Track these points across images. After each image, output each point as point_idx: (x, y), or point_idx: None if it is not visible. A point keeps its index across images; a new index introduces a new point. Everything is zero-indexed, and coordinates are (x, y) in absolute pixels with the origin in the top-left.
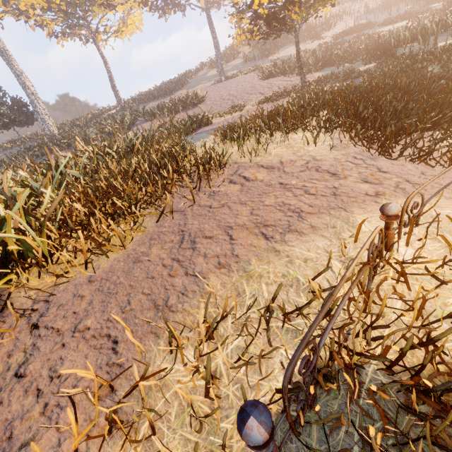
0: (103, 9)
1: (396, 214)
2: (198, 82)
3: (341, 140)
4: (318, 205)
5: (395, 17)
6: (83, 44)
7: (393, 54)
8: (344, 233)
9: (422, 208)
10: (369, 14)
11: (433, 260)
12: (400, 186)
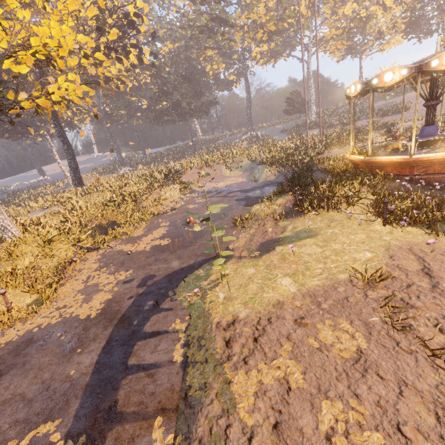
0: (375, 40)
1: None
2: None
3: None
4: None
5: None
6: (352, 58)
7: None
8: None
9: None
10: None
11: None
12: None
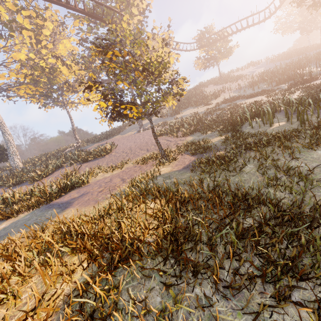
0: (71, 93)
1: None
2: (130, 129)
3: None
4: None
5: (256, 93)
6: (63, 109)
7: (237, 130)
8: None
9: None
10: (241, 89)
11: None
12: None
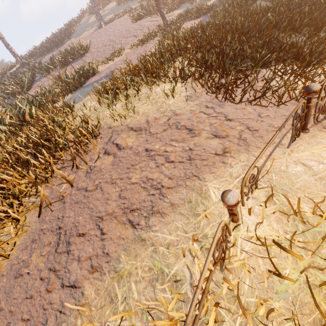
0: None
1: (235, 203)
2: (83, 29)
3: (195, 88)
4: (176, 176)
5: None
6: None
7: None
8: (198, 207)
9: (258, 175)
10: None
11: (269, 245)
12: (242, 136)
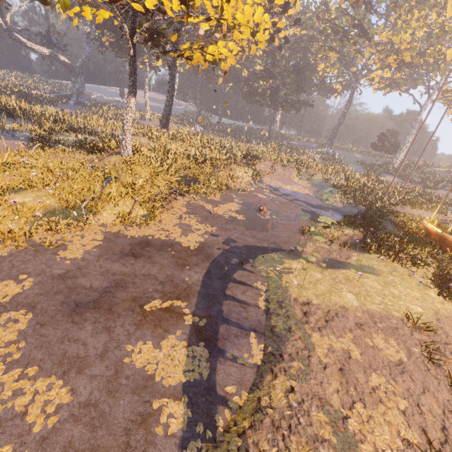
0: None
1: None
2: None
3: None
4: None
5: None
6: None
7: None
8: None
9: None
10: None
11: None
12: None
